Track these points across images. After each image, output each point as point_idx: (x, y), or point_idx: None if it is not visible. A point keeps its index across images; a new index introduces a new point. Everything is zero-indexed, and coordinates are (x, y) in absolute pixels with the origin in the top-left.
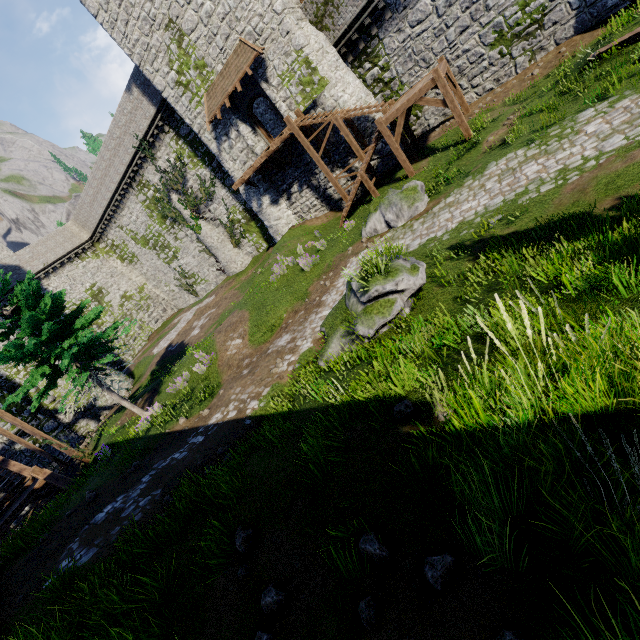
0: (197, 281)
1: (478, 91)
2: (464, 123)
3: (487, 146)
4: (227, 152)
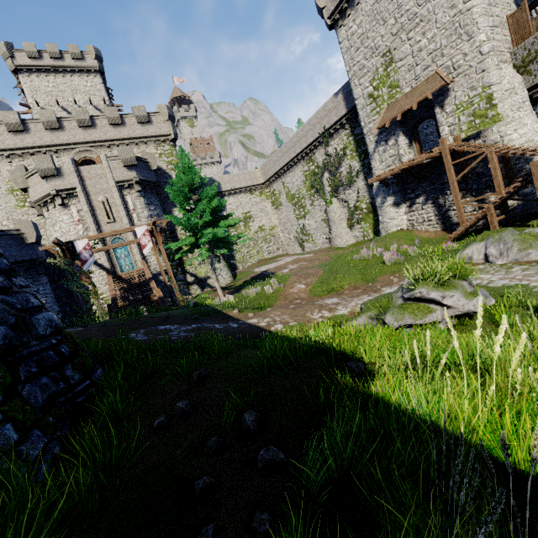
0: (309, 240)
1: None
2: None
3: None
4: (379, 154)
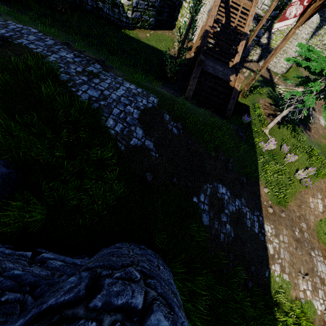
0: None
1: None
2: None
3: None
4: None
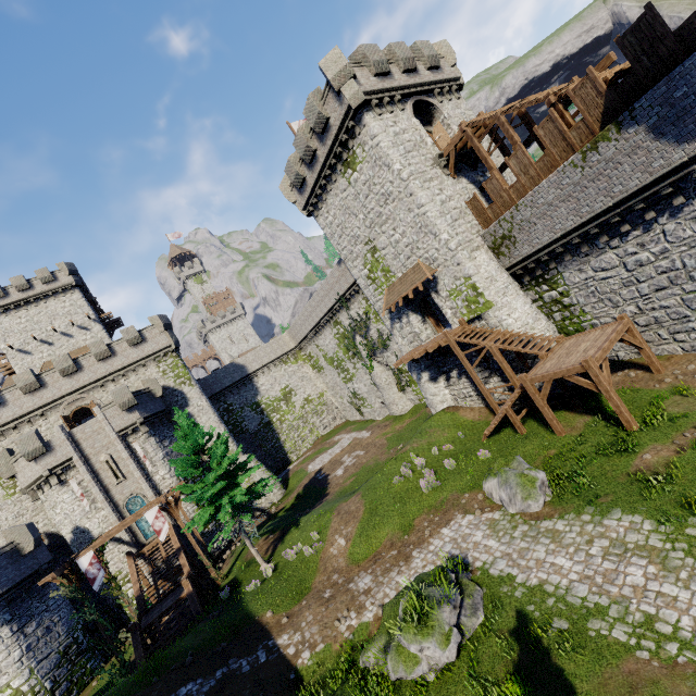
0: (365, 404)
1: (684, 346)
2: (624, 414)
3: (637, 466)
4: (398, 330)
